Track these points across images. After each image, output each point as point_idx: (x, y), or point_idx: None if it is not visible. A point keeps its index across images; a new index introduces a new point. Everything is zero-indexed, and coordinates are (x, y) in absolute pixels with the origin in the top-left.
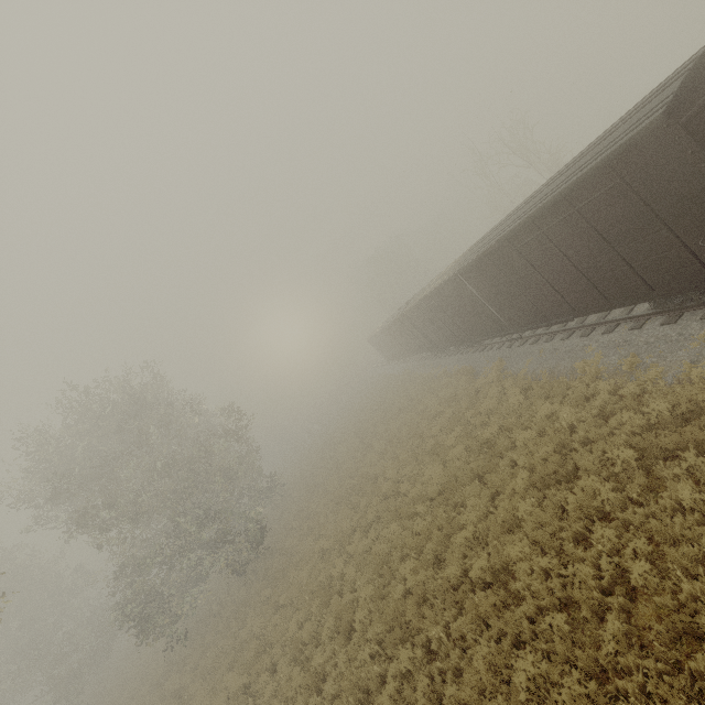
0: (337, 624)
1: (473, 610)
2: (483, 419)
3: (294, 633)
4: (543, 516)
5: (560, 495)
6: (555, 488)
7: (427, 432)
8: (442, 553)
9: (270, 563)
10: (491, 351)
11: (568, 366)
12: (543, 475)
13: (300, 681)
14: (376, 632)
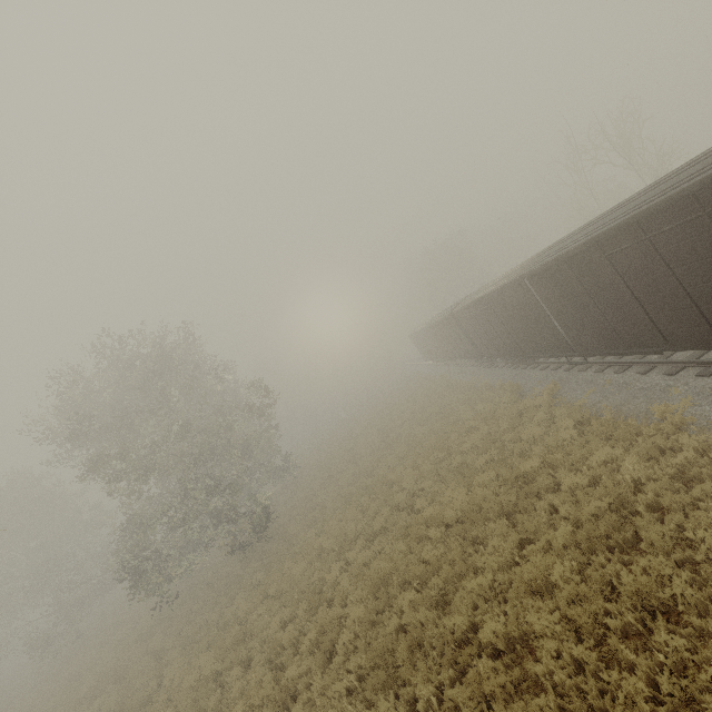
0: (319, 638)
1: (475, 683)
2: (523, 446)
3: (276, 631)
4: (585, 589)
5: (610, 567)
6: (605, 556)
7: (456, 446)
8: (449, 593)
9: (269, 545)
10: (545, 371)
11: (642, 406)
12: (591, 535)
13: (268, 691)
14: (358, 664)
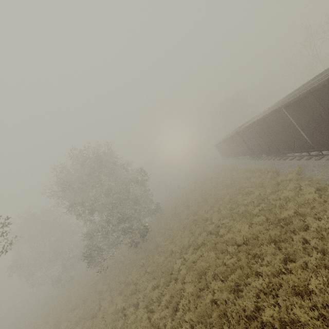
0: (170, 300)
1: None
2: (281, 203)
3: (150, 291)
4: None
5: None
6: None
7: (241, 201)
8: (241, 285)
9: (148, 246)
10: (292, 161)
11: None
12: None
13: (145, 324)
14: (190, 318)
